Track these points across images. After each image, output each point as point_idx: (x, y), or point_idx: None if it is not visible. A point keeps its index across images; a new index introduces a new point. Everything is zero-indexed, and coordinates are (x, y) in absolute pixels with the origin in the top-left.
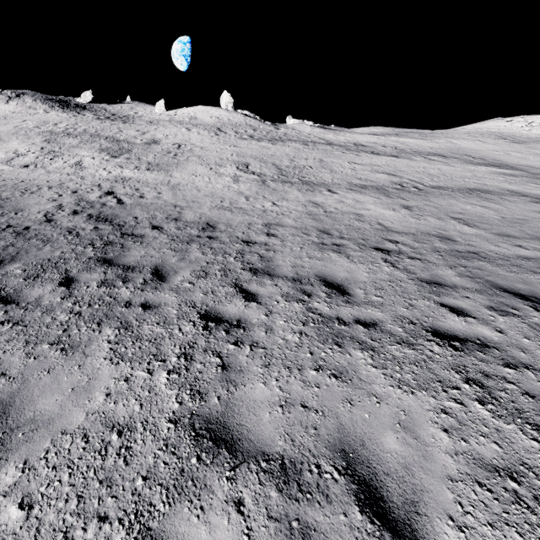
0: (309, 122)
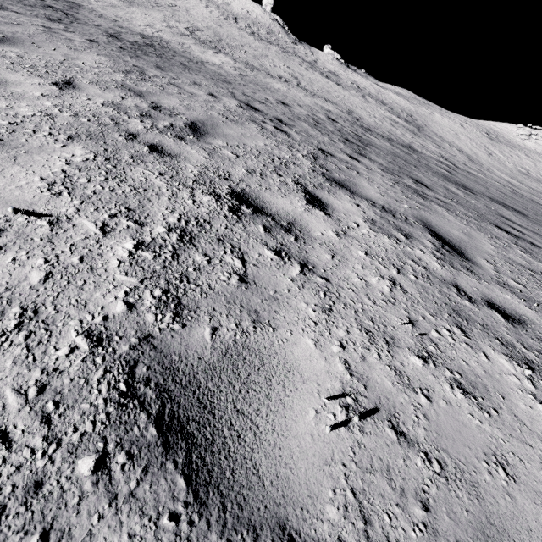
0: (337, 55)
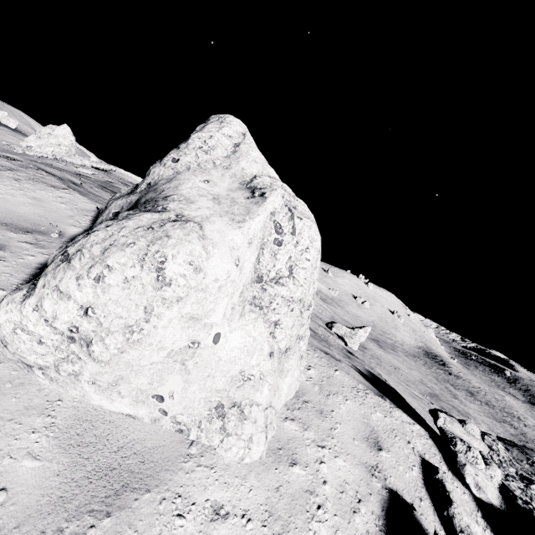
0: None
